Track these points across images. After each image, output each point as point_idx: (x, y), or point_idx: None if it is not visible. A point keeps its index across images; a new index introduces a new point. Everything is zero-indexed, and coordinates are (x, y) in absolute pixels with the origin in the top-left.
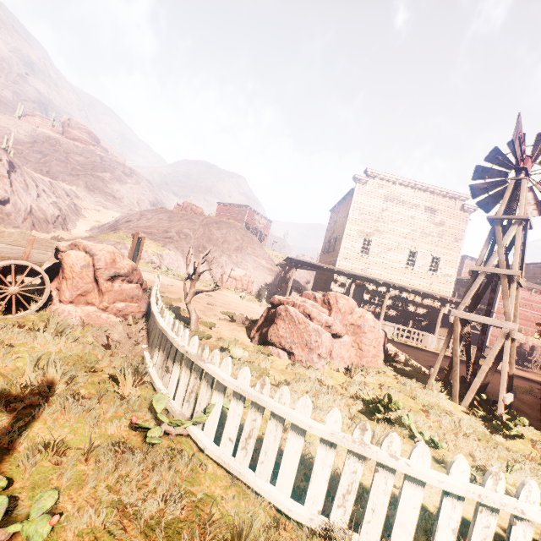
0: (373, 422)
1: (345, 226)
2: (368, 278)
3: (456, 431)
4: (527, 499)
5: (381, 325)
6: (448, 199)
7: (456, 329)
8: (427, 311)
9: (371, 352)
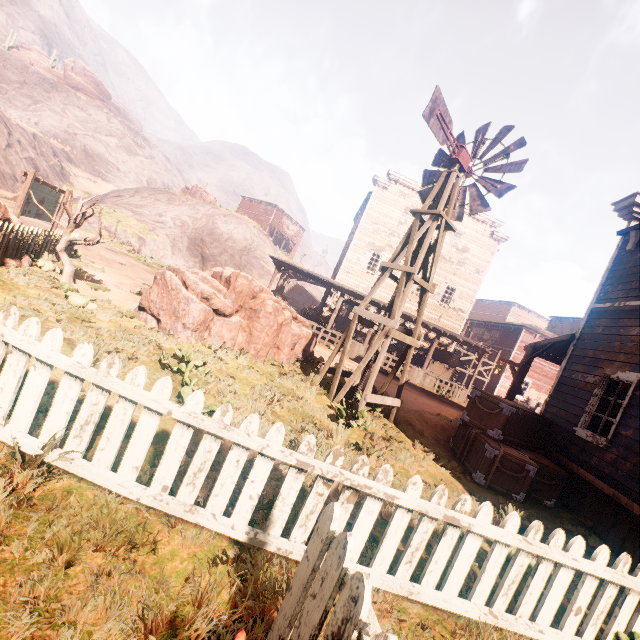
0: (160, 369)
1: (354, 235)
2: (363, 296)
3: (256, 396)
4: (26, 332)
5: (364, 350)
6: (478, 222)
7: (352, 326)
8: (429, 346)
9: (262, 340)
